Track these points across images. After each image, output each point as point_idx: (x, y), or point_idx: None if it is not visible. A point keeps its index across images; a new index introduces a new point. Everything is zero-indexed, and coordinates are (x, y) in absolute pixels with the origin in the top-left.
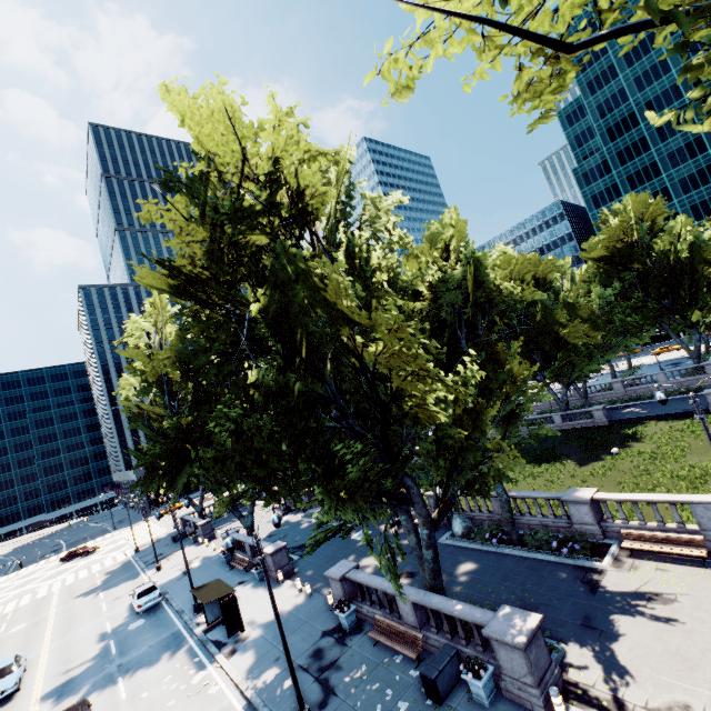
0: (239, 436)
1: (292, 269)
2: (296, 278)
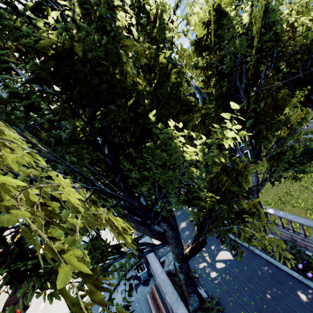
0: (49, 178)
1: None
2: None
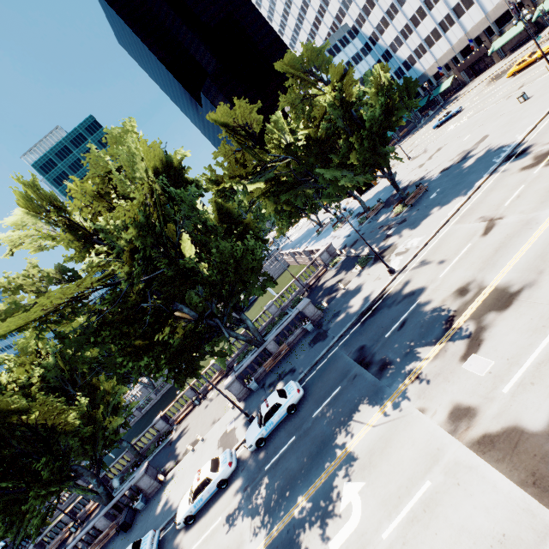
0: None
1: None
2: None
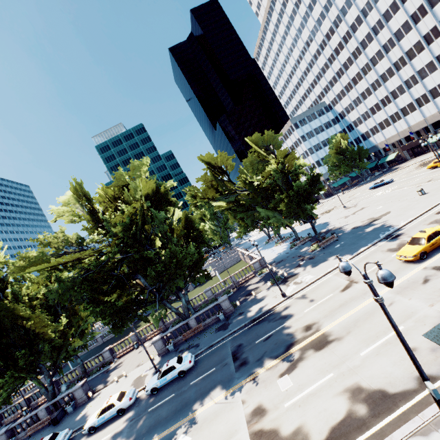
0: None
1: (0, 307)
2: (1, 309)
